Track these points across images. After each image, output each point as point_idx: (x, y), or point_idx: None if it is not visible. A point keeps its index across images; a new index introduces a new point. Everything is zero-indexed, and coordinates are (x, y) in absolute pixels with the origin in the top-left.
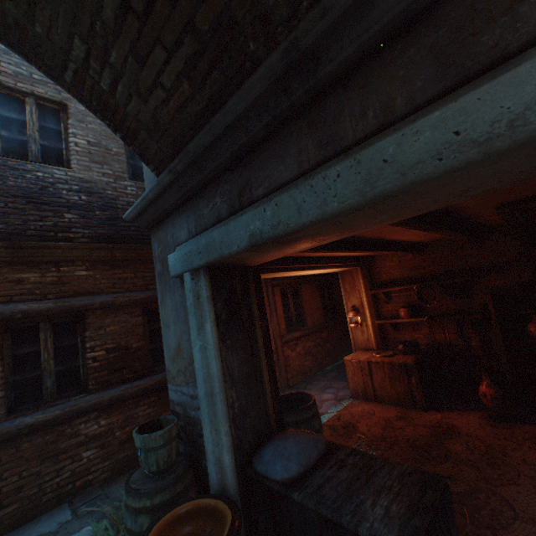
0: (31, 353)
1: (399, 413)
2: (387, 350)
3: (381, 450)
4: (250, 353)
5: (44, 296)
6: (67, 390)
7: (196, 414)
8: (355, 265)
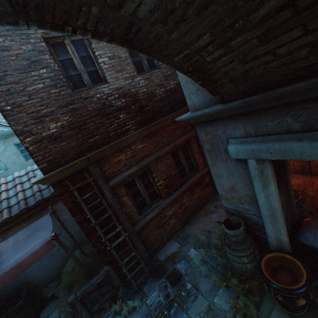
0: (136, 191)
1: None
2: None
3: None
4: (286, 190)
5: (131, 165)
6: (154, 201)
7: (250, 216)
8: None
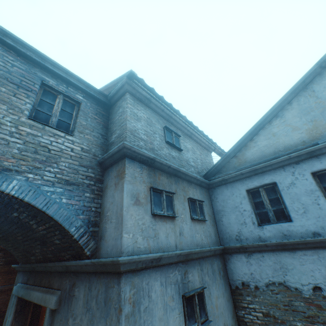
0: None
1: None
2: None
3: None
4: (24, 322)
5: None
6: None
7: None
8: None
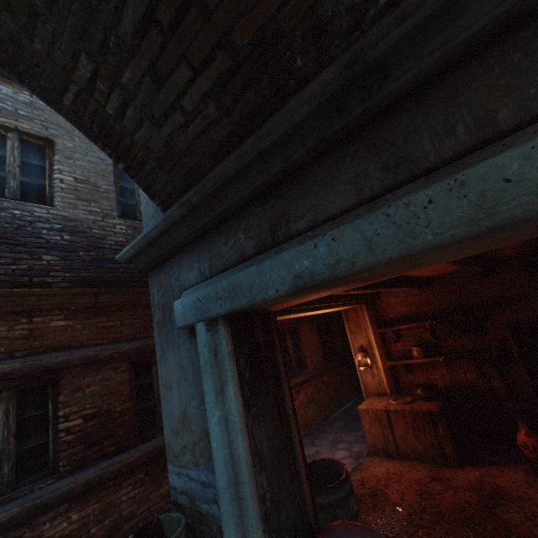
0: None
1: (430, 472)
2: (404, 395)
3: (426, 528)
4: (279, 420)
5: (10, 355)
6: (29, 476)
7: (209, 508)
8: (361, 302)
